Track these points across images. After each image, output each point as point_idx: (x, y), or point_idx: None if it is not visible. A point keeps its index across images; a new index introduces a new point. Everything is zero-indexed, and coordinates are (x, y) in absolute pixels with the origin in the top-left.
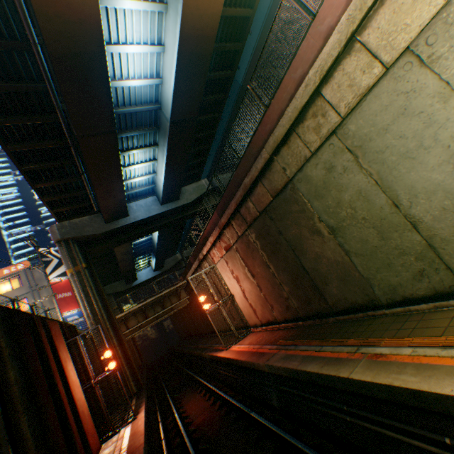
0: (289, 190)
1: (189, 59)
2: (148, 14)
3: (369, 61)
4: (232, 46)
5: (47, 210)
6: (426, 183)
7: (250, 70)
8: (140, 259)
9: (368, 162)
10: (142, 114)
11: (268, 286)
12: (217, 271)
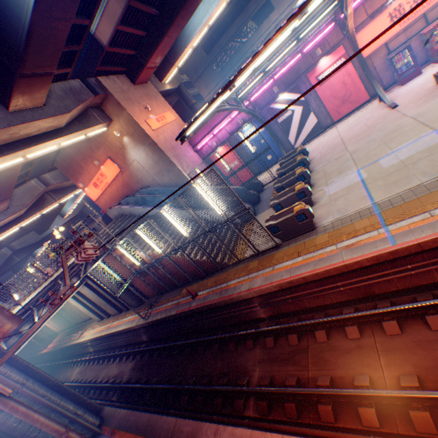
0: None
1: None
2: None
3: None
4: None
5: None
6: (73, 306)
7: None
8: None
9: None
10: None
11: (57, 320)
12: None
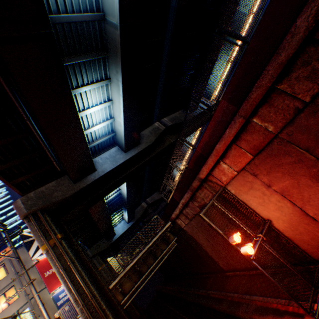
0: None
1: None
2: None
3: None
4: None
5: None
6: None
7: None
8: (114, 216)
9: None
10: (84, 30)
11: None
12: (230, 194)
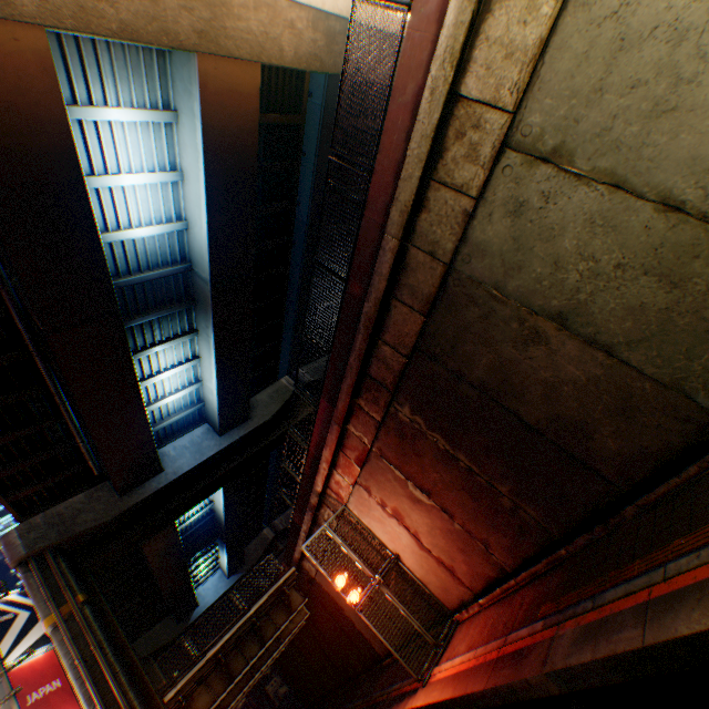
0: (452, 286)
1: (223, 179)
2: (150, 129)
3: (527, 2)
4: (283, 165)
5: (7, 522)
6: None
7: (315, 200)
8: (198, 560)
9: (588, 161)
10: (163, 283)
11: (465, 501)
12: (352, 516)
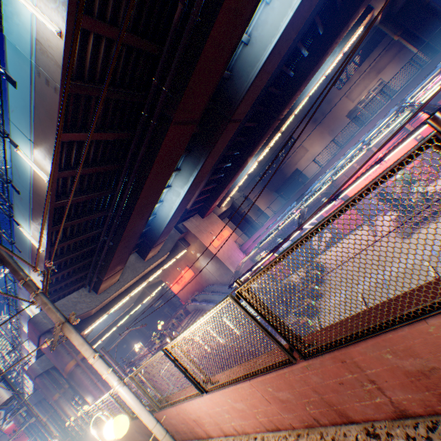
0: None
1: None
2: None
3: None
4: None
5: None
6: None
7: None
8: None
9: None
10: None
11: None
12: None
